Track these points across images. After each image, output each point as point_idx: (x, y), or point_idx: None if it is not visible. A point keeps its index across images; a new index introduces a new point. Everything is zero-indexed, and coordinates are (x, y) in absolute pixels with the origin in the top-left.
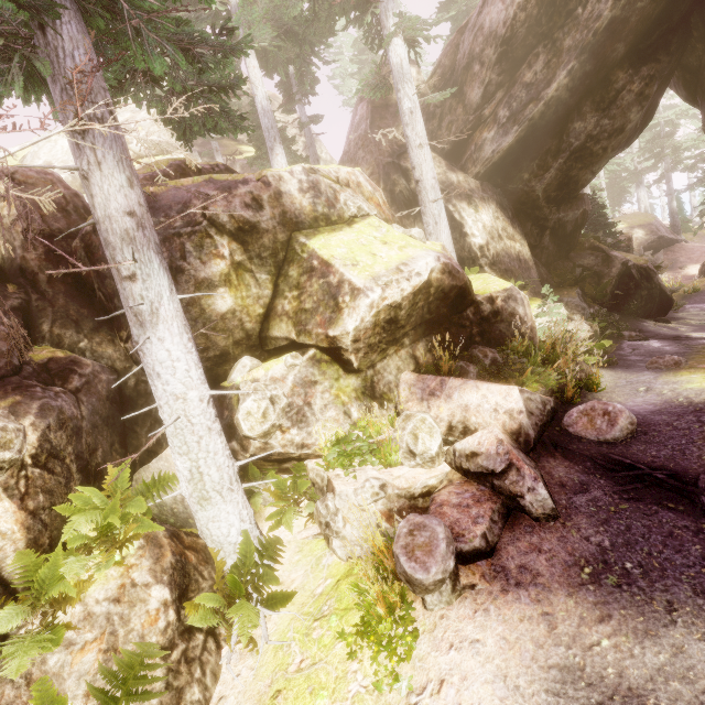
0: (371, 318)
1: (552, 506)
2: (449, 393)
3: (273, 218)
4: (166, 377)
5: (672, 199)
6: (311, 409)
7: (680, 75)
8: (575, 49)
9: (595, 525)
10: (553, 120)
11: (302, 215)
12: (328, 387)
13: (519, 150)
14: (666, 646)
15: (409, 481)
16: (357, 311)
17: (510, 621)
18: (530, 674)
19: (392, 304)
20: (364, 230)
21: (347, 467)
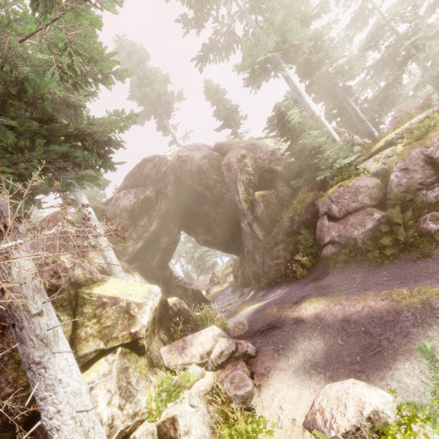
0: (151, 315)
1: (255, 348)
2: (191, 342)
3: (66, 282)
4: (67, 379)
5: (184, 268)
6: (131, 385)
7: (183, 226)
8: (157, 216)
9: (267, 346)
10: (154, 238)
11: (79, 279)
12: (134, 368)
13: (143, 249)
14: (300, 350)
15: (204, 385)
16: (146, 313)
17: (276, 377)
18: (291, 379)
19: (156, 307)
20: (116, 282)
21: (176, 397)
